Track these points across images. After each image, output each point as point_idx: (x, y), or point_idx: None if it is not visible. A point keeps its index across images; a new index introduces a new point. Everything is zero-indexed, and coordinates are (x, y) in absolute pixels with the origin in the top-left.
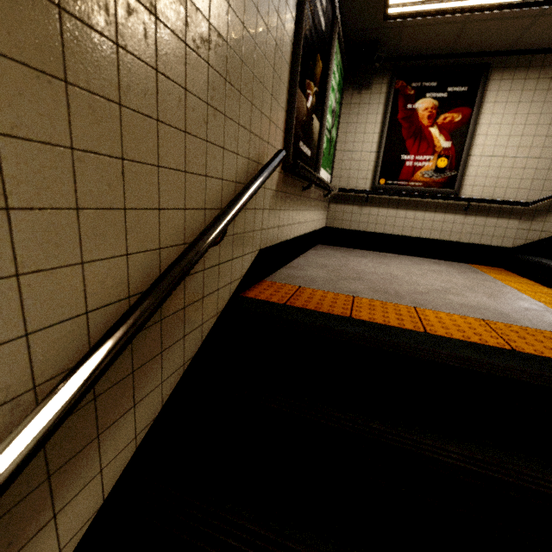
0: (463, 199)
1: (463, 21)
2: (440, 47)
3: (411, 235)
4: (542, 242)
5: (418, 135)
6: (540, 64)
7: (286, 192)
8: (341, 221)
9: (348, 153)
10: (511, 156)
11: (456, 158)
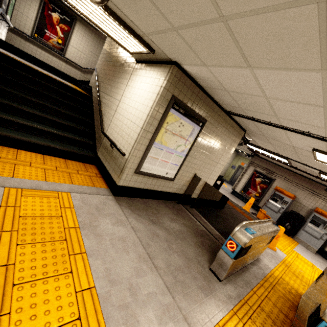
0: (65, 58)
1: None
2: None
3: (47, 63)
4: (86, 82)
5: (52, 26)
6: (89, 28)
7: None
8: (14, 42)
9: (21, 14)
10: (80, 51)
11: (65, 42)
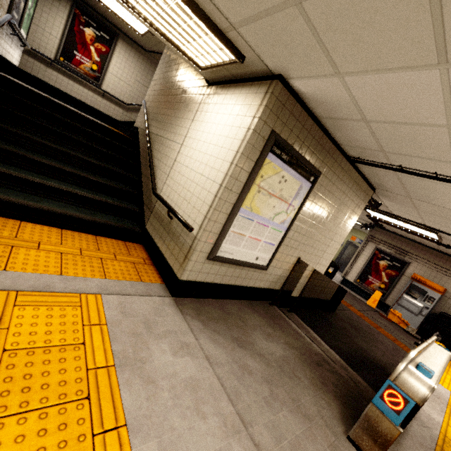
0: (102, 90)
1: (105, 8)
2: (98, 9)
3: (76, 97)
4: (130, 123)
5: (84, 46)
6: (136, 49)
7: (4, 31)
8: (32, 69)
9: (41, 30)
10: (123, 81)
11: (101, 69)
